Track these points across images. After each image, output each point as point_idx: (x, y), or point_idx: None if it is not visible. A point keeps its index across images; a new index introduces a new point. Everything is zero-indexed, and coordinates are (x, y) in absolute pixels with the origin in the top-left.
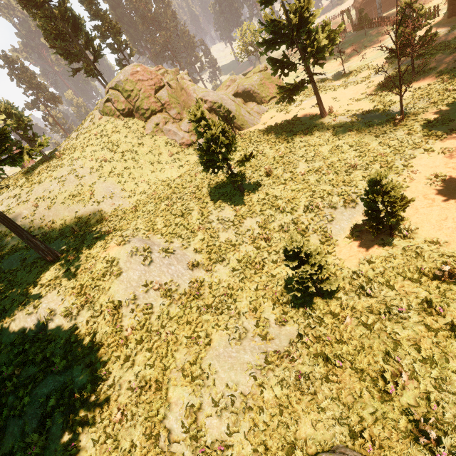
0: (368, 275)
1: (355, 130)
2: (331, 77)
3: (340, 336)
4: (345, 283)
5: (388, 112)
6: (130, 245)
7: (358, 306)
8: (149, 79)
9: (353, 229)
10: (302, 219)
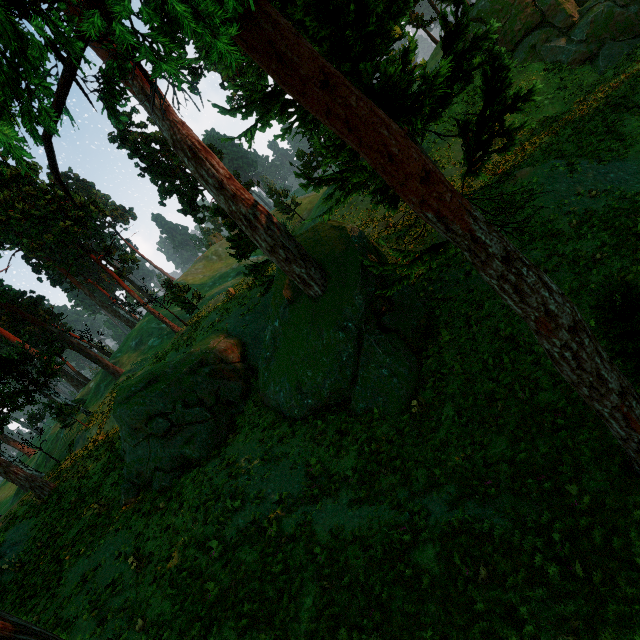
0: None
1: None
2: None
3: None
4: None
5: None
6: (547, 165)
7: None
8: None
9: None
10: None
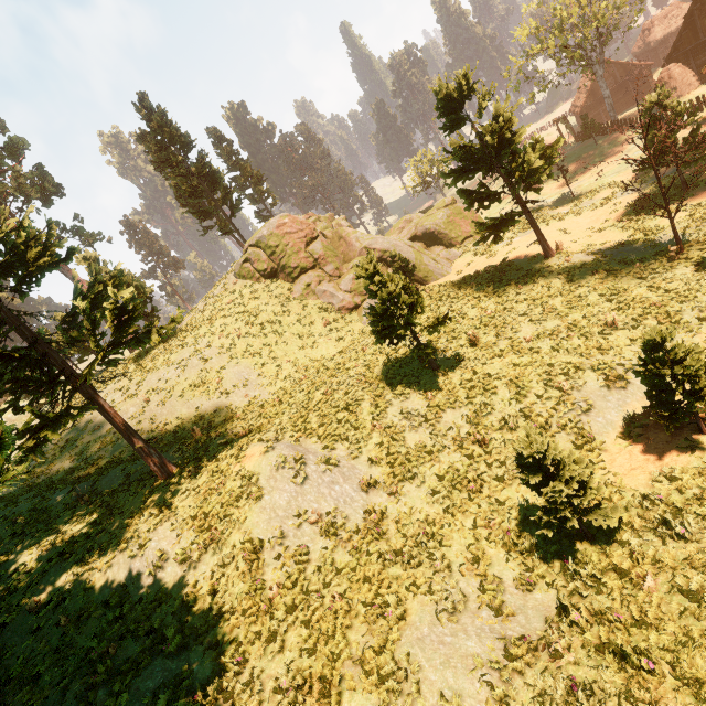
0: (672, 501)
1: (603, 271)
2: (553, 202)
3: (639, 613)
4: (632, 517)
5: (654, 242)
6: (275, 453)
7: (663, 556)
8: (299, 230)
9: (628, 422)
10: (537, 408)
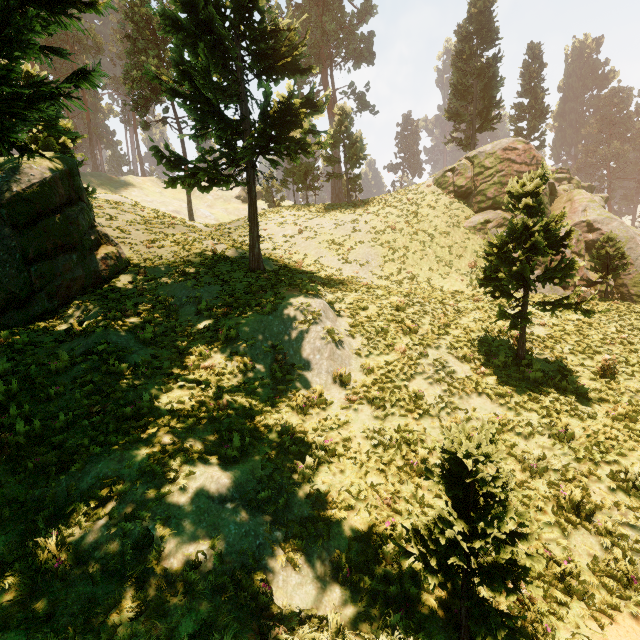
0: None
1: None
2: None
3: None
4: None
5: None
6: (309, 299)
7: None
8: (524, 163)
9: None
10: (593, 484)
